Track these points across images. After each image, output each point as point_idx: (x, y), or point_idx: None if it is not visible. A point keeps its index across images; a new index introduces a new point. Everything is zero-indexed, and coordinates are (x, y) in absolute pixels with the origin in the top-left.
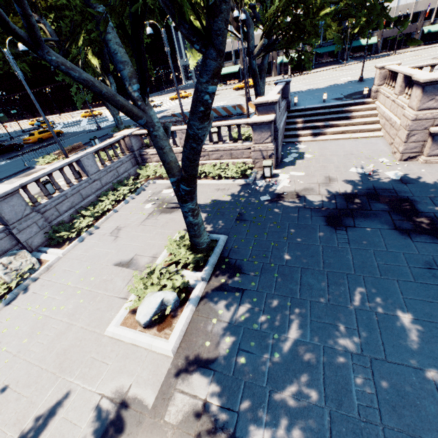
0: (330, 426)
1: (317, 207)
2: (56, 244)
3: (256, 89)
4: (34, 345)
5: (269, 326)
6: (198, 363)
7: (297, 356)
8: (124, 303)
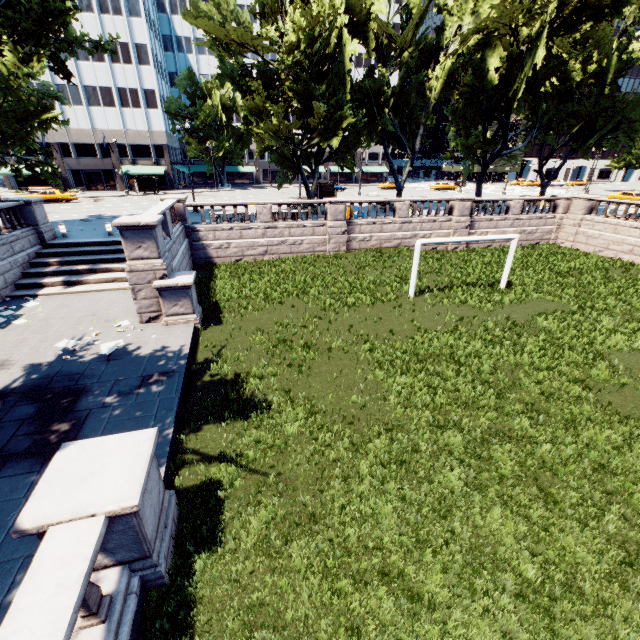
0: None
1: None
2: None
3: None
4: None
5: None
6: None
7: None
8: None
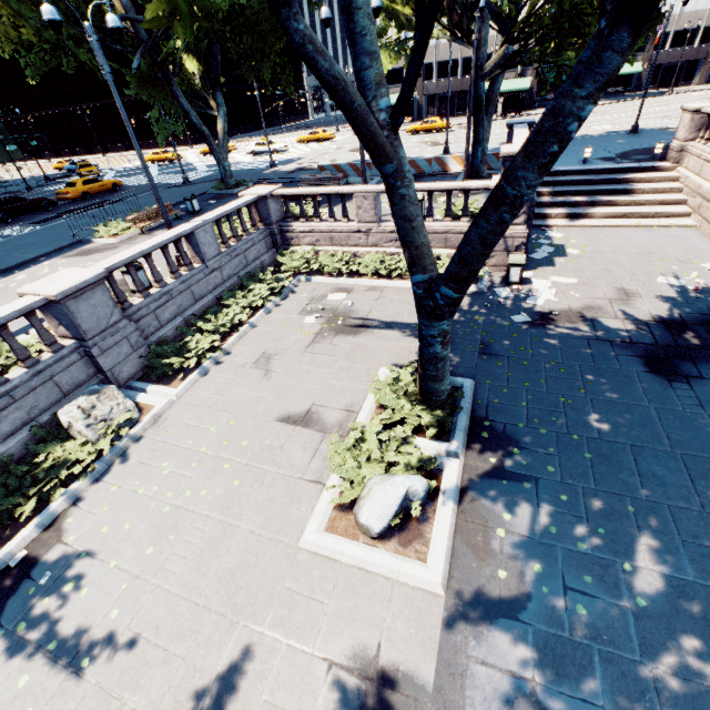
0: None
1: (621, 339)
2: (159, 378)
3: (477, 132)
4: (169, 559)
5: (609, 548)
6: (495, 609)
7: (681, 607)
8: (320, 491)
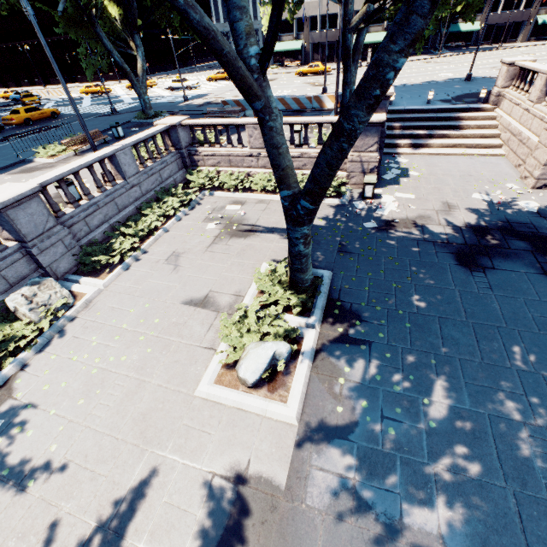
0: (517, 509)
1: (441, 240)
2: (90, 272)
3: (346, 76)
4: (96, 407)
5: (415, 389)
6: (332, 433)
7: (458, 426)
8: (212, 355)
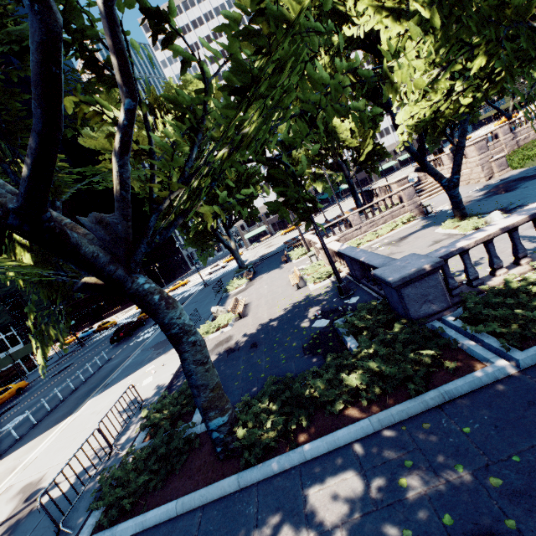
0: None
1: (485, 197)
2: None
3: (355, 196)
4: None
5: None
6: None
7: None
8: None
